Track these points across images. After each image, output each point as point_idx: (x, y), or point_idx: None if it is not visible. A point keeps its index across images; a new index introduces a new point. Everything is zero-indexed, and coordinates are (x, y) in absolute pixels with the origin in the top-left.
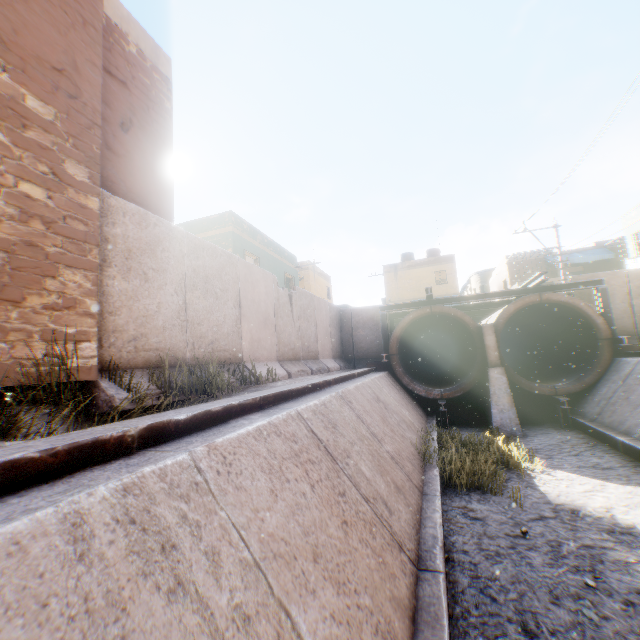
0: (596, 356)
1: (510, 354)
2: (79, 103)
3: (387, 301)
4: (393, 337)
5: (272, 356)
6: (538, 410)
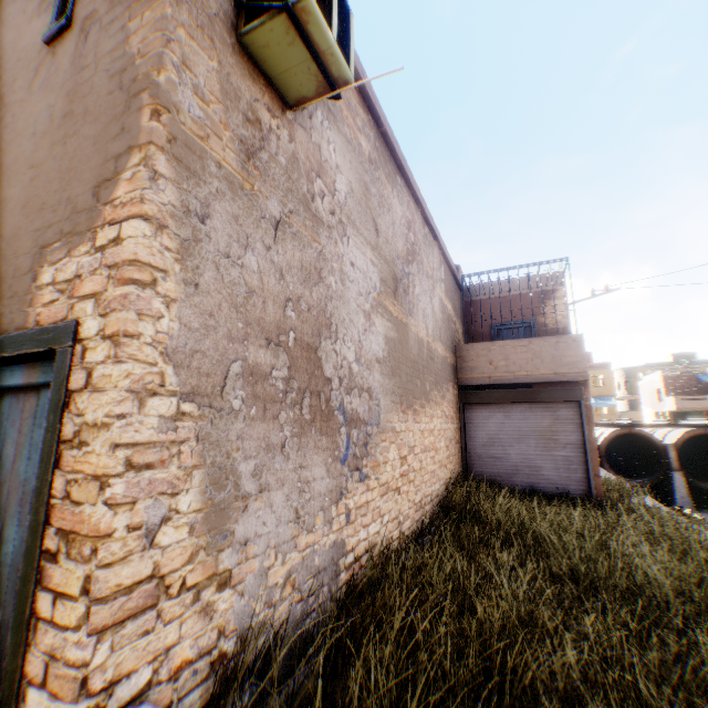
0: None
1: None
2: None
3: None
4: (601, 445)
5: None
6: (702, 499)
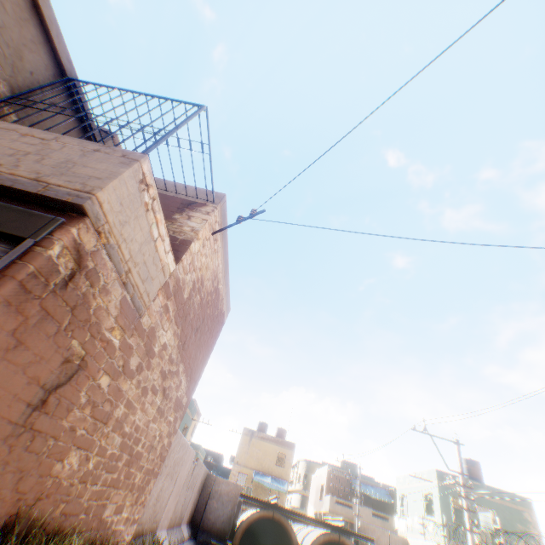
0: None
1: None
2: (193, 391)
3: (235, 460)
4: (241, 526)
5: (167, 523)
6: None
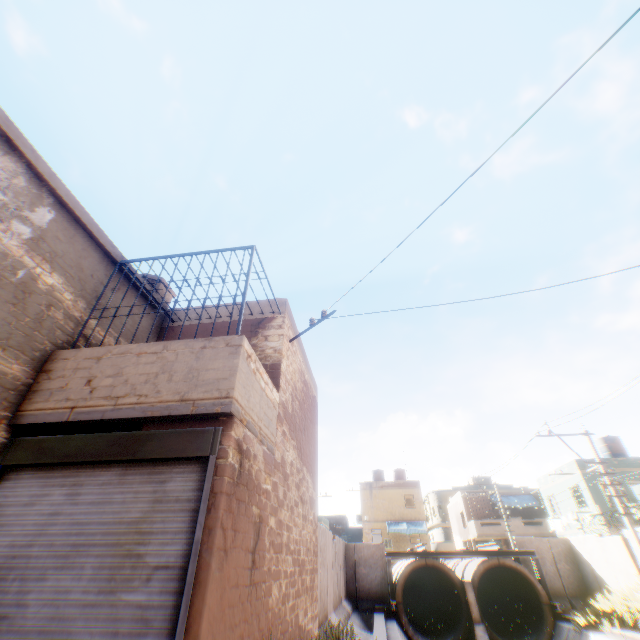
0: (543, 617)
1: (478, 595)
2: (316, 482)
3: (363, 519)
4: (398, 583)
5: (332, 606)
6: None
